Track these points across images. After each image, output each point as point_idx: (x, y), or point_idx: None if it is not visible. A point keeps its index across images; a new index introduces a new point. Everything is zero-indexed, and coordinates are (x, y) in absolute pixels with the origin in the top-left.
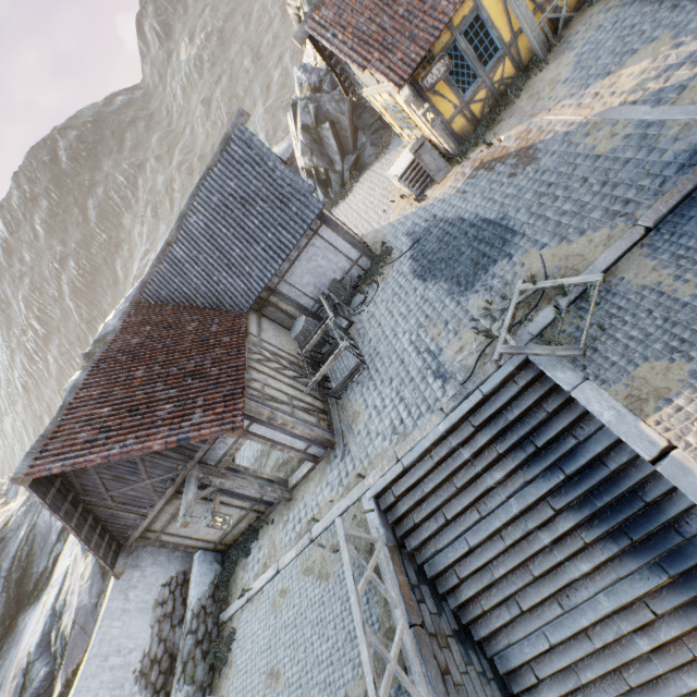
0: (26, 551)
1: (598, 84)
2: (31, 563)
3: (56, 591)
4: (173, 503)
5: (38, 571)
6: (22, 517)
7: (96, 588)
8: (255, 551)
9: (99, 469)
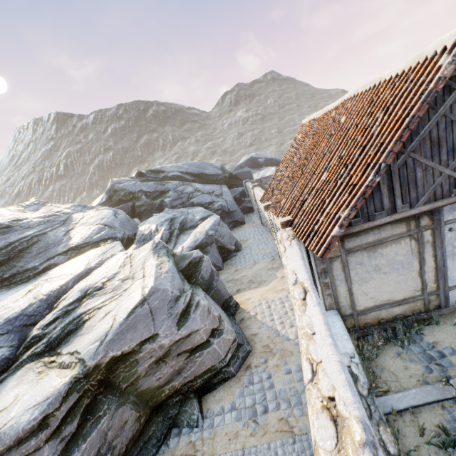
0: (22, 246)
1: None
2: (19, 257)
3: (59, 283)
4: (396, 227)
5: (25, 266)
6: (35, 223)
7: (177, 283)
8: (422, 344)
9: (440, 119)
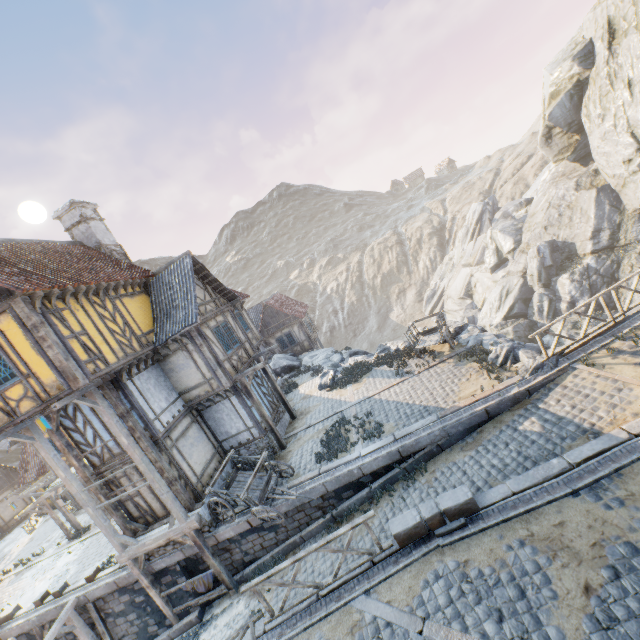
0: None
1: (31, 536)
2: None
3: None
4: None
5: None
6: None
7: None
8: None
9: None
